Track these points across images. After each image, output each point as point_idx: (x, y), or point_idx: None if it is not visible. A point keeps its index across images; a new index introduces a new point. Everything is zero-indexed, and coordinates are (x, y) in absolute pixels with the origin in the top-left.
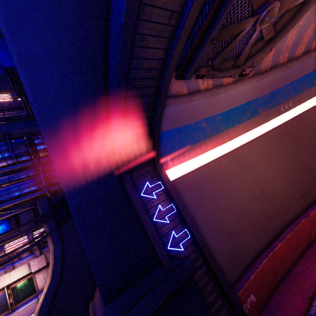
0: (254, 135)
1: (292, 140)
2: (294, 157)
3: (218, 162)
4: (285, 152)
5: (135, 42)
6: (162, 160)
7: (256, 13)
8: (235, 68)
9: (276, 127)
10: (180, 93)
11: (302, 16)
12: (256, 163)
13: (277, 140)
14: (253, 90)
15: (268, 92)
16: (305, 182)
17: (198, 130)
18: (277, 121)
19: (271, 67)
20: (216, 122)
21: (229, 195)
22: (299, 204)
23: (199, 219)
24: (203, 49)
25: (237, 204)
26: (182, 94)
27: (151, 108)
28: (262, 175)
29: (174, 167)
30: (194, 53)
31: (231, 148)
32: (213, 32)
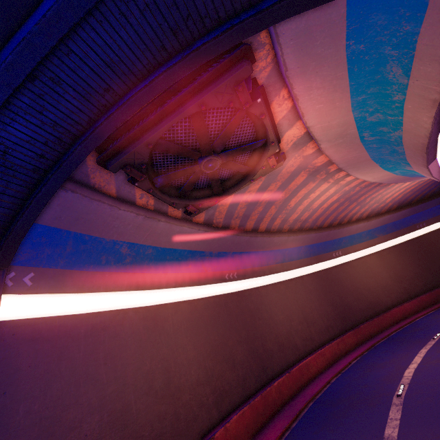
0: (190, 295)
1: (227, 317)
2: (223, 340)
3: (122, 314)
4: (215, 330)
5: (44, 77)
6: (15, 271)
7: (202, 155)
8: (180, 199)
9: (216, 295)
10: (104, 189)
11: (242, 186)
12: (176, 334)
13: (212, 311)
14: (200, 239)
15: (216, 251)
16: (226, 380)
17: (112, 254)
18: (220, 289)
19: (223, 226)
20: (145, 256)
21: (111, 376)
22: (210, 414)
23: (14, 419)
24: (136, 146)
25: (116, 397)
26: (107, 193)
27: (37, 176)
28: (178, 354)
29: (34, 296)
30: (127, 146)
31: (154, 302)
32: (150, 136)
